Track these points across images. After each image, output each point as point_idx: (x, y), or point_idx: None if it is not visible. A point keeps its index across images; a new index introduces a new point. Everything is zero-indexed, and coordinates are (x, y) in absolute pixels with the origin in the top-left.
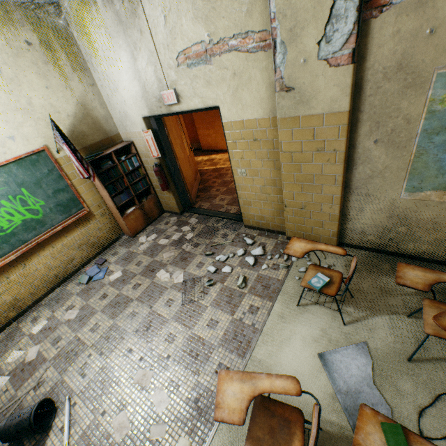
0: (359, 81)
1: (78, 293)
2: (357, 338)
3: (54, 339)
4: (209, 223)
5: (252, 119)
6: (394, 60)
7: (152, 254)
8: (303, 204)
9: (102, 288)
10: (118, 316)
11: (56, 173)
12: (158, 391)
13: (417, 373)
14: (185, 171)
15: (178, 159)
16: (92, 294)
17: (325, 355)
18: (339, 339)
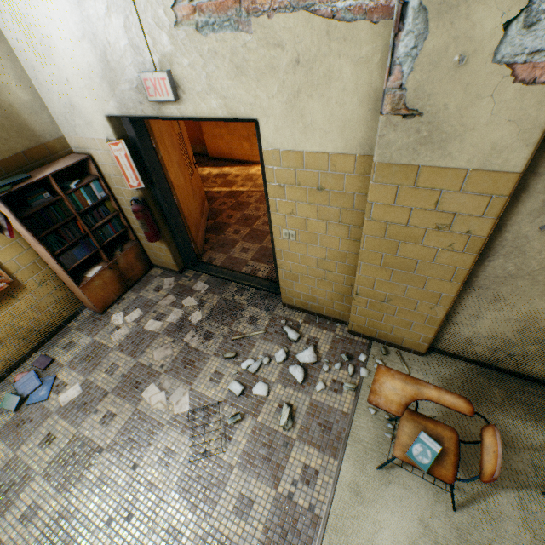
0: None
1: None
2: (476, 538)
3: None
4: (226, 293)
5: (321, 153)
6: None
7: (134, 349)
8: (387, 296)
9: (45, 422)
10: (75, 487)
11: None
12: None
13: None
14: (187, 206)
15: (175, 190)
16: (26, 434)
17: None
18: (450, 541)
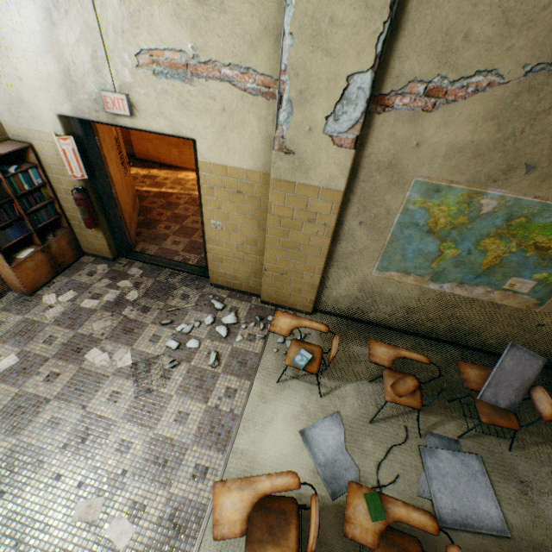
0: (357, 165)
1: None
2: (332, 409)
3: None
4: (161, 277)
5: (239, 168)
6: (387, 158)
7: (72, 323)
8: (285, 270)
9: None
10: (25, 429)
11: None
12: (116, 522)
13: (376, 432)
14: (123, 200)
15: (115, 184)
16: None
17: (306, 432)
18: (317, 413)
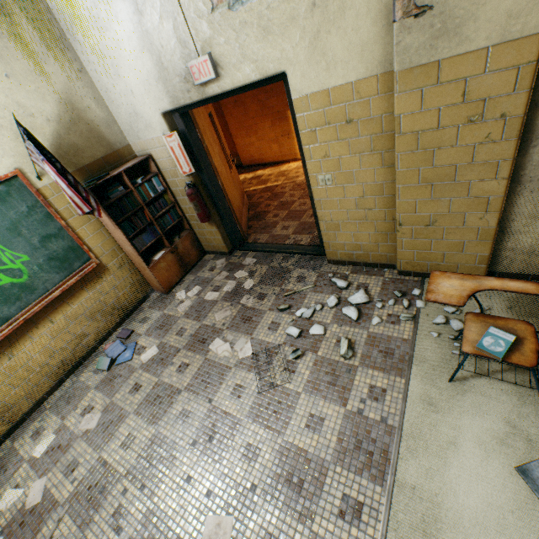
0: None
1: (97, 386)
2: None
3: (66, 466)
4: (273, 262)
5: (345, 85)
6: None
7: (198, 315)
8: (431, 218)
9: (132, 375)
10: (162, 420)
11: (41, 210)
12: None
13: None
14: (230, 192)
15: (219, 175)
16: (117, 386)
17: (532, 471)
18: None
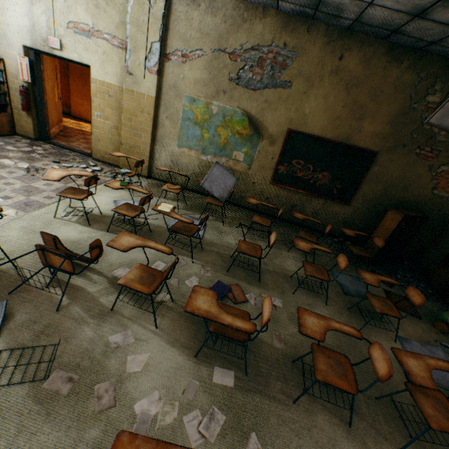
0: (161, 85)
1: None
2: (137, 200)
3: None
4: (63, 151)
5: (110, 83)
6: (173, 83)
7: None
8: (132, 145)
9: None
10: None
11: None
12: None
13: None
14: (51, 109)
15: (47, 95)
16: None
17: (117, 201)
18: (128, 199)
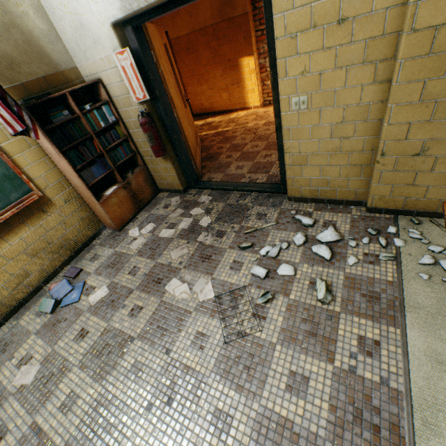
0: None
1: (38, 331)
2: None
3: None
4: (230, 200)
5: None
6: None
7: (152, 253)
8: (424, 145)
9: (78, 319)
10: (110, 375)
11: None
12: None
13: None
14: (185, 128)
15: (175, 107)
16: (61, 331)
17: None
18: None
